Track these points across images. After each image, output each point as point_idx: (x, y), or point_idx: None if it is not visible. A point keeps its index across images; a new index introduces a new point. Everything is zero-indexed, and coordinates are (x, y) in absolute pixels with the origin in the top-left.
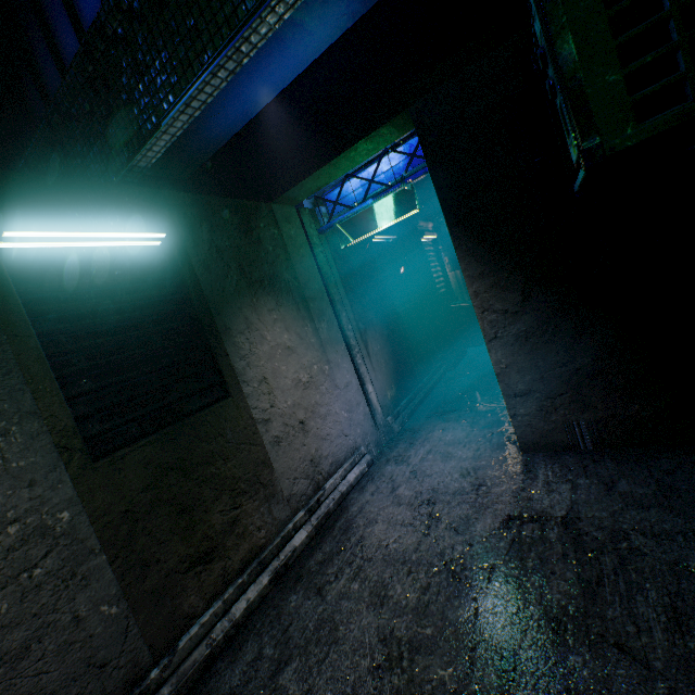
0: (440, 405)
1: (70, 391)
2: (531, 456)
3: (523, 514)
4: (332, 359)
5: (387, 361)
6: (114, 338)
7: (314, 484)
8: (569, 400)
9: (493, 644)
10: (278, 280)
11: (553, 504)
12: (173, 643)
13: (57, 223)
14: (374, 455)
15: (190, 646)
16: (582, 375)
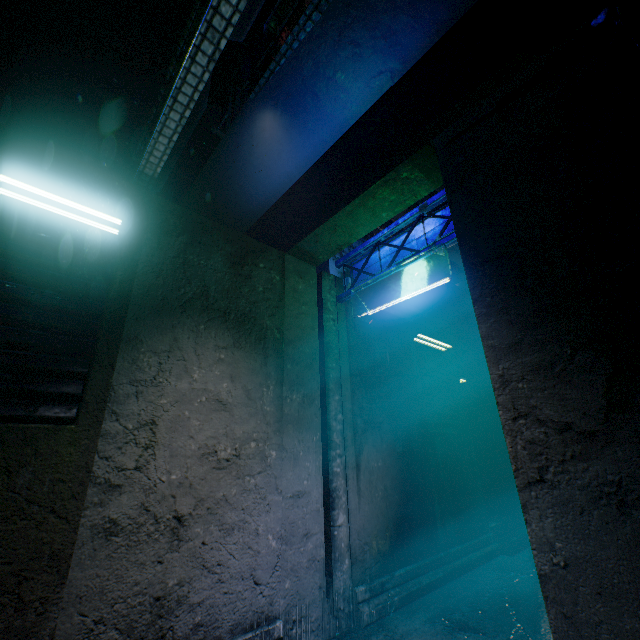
0: (461, 606)
1: None
2: None
3: None
4: (289, 447)
5: (388, 489)
6: None
7: None
8: None
9: None
10: (252, 321)
11: None
12: None
13: None
14: None
15: None
16: None
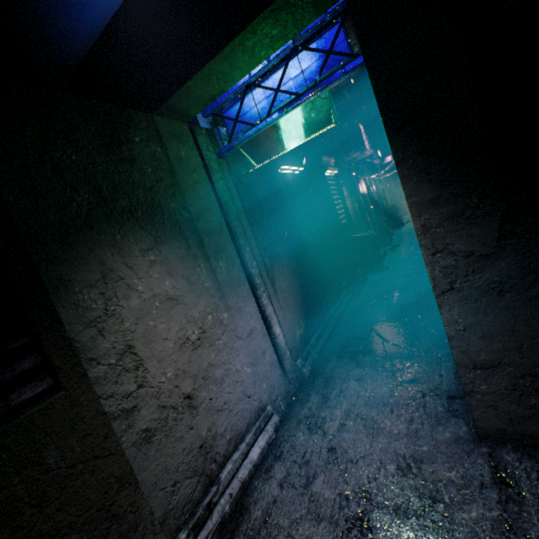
0: (350, 342)
1: None
2: (495, 448)
3: None
4: (233, 304)
5: (295, 296)
6: None
7: (204, 480)
8: None
9: None
10: (159, 210)
11: None
12: None
13: None
14: (282, 410)
15: None
16: None
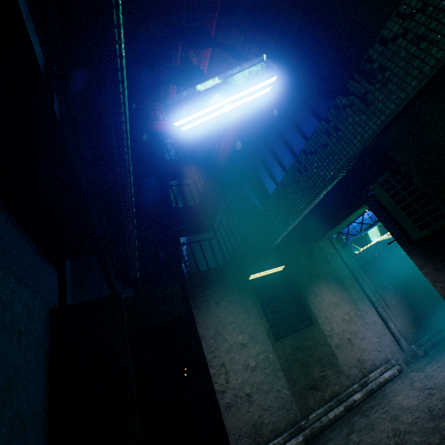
0: None
1: (267, 318)
2: None
3: None
4: (361, 308)
5: (403, 309)
6: (274, 301)
7: (361, 373)
8: None
9: (441, 433)
10: (325, 273)
11: None
12: (307, 415)
13: (259, 270)
14: (403, 367)
15: (313, 420)
16: None
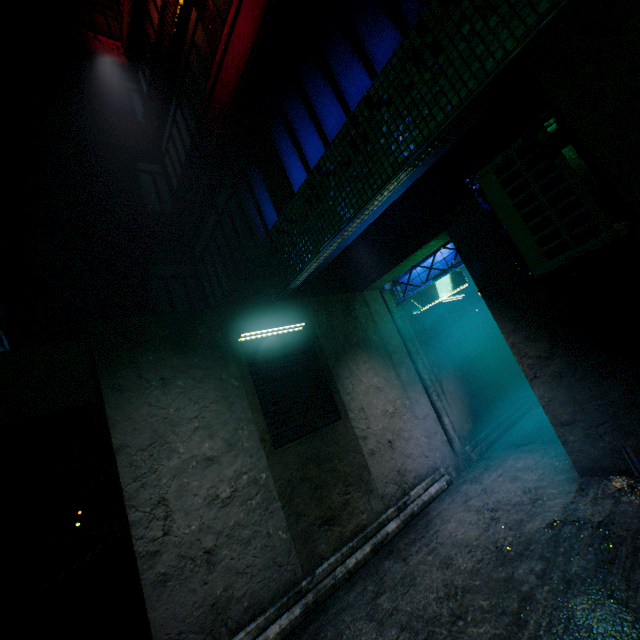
0: (517, 439)
1: (264, 410)
2: (587, 479)
3: (567, 519)
4: (411, 396)
5: (461, 398)
6: (282, 382)
7: (401, 490)
8: (610, 428)
9: (520, 590)
10: (369, 341)
11: (593, 513)
12: (313, 569)
13: (260, 326)
14: (453, 477)
15: (322, 575)
16: (616, 406)
